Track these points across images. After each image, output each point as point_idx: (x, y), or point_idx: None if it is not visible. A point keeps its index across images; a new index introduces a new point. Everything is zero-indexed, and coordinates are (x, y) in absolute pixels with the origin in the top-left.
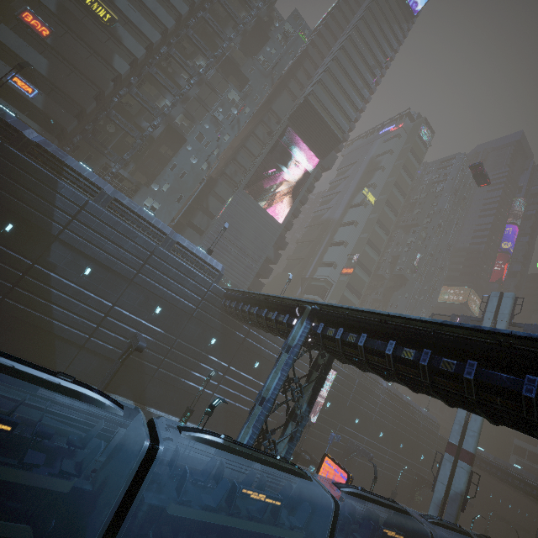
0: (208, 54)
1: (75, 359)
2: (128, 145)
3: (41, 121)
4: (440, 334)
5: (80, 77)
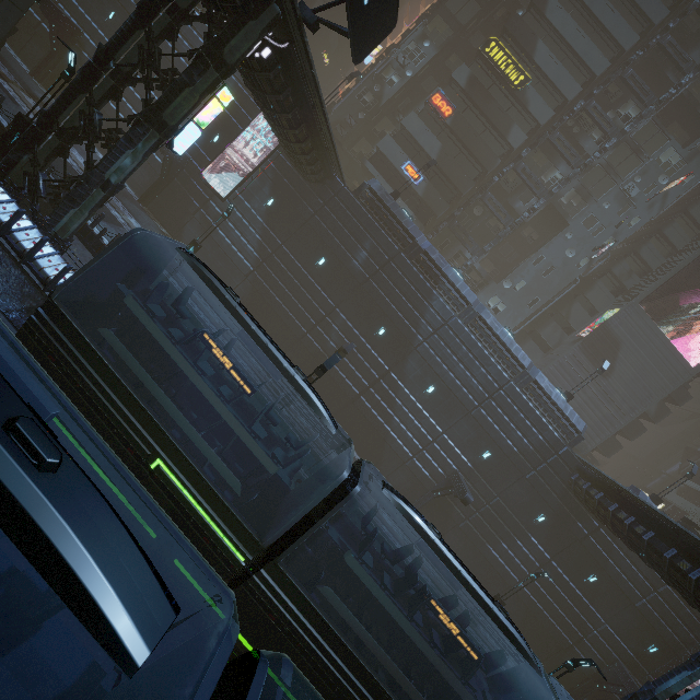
0: (647, 99)
1: (394, 472)
2: (488, 228)
3: (416, 208)
4: None
5: (466, 157)
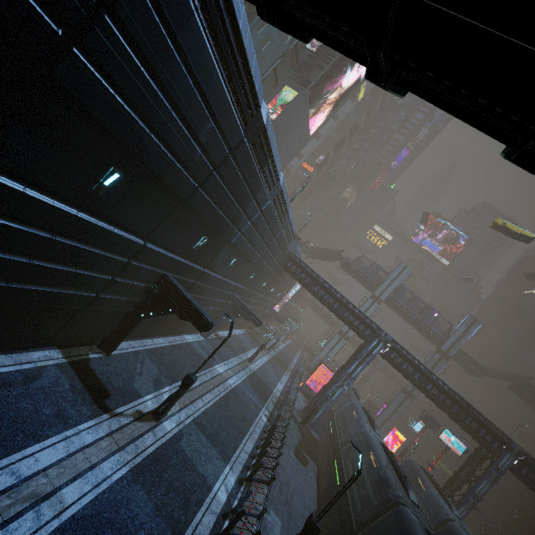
0: None
1: None
2: None
3: None
4: (446, 385)
5: None
